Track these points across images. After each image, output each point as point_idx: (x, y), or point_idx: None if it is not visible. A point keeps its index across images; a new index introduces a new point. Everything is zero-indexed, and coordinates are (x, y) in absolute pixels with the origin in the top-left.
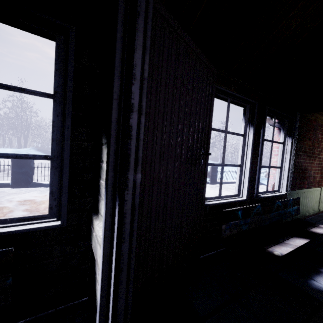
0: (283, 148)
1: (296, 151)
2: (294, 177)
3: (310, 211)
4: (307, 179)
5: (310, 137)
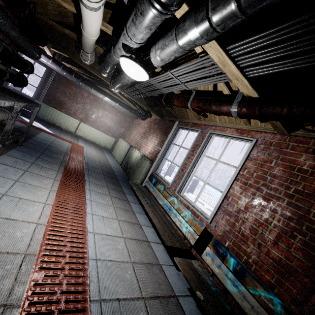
0: (41, 80)
1: (52, 87)
2: (48, 99)
3: (63, 126)
4: (65, 109)
5: (71, 88)
